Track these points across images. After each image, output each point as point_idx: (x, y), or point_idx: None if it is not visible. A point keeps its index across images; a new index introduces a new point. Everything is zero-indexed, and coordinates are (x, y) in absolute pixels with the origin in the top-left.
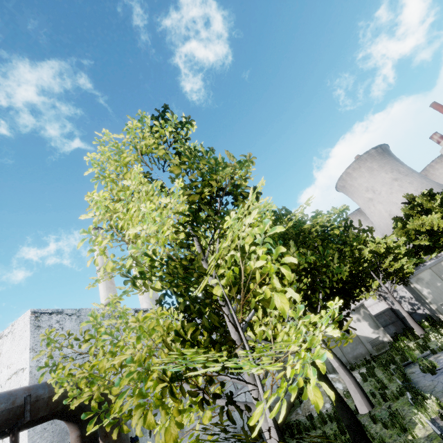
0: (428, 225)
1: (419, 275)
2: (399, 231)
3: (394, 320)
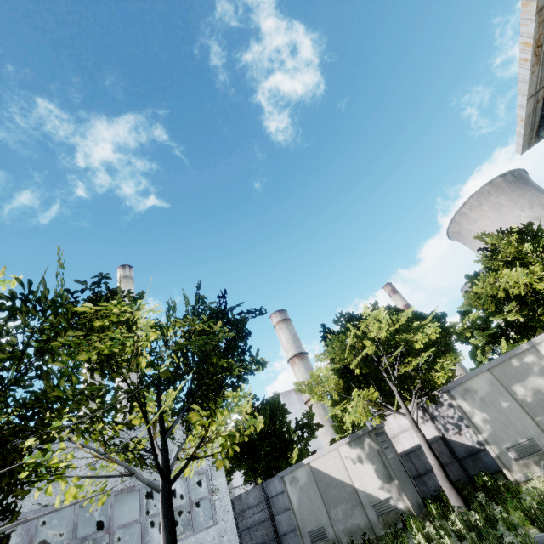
0: (512, 287)
1: (468, 382)
2: (465, 297)
3: (448, 460)
